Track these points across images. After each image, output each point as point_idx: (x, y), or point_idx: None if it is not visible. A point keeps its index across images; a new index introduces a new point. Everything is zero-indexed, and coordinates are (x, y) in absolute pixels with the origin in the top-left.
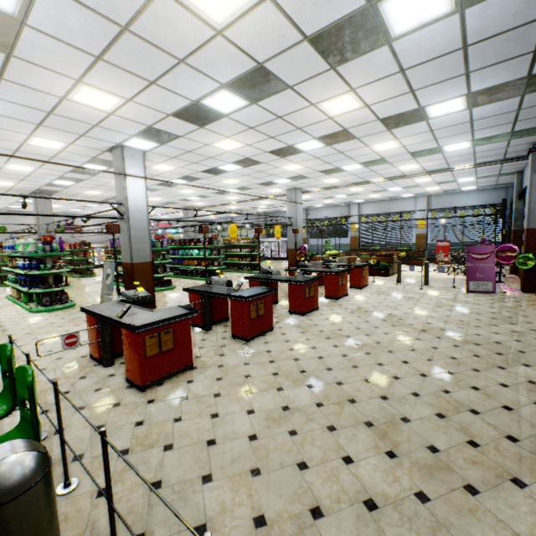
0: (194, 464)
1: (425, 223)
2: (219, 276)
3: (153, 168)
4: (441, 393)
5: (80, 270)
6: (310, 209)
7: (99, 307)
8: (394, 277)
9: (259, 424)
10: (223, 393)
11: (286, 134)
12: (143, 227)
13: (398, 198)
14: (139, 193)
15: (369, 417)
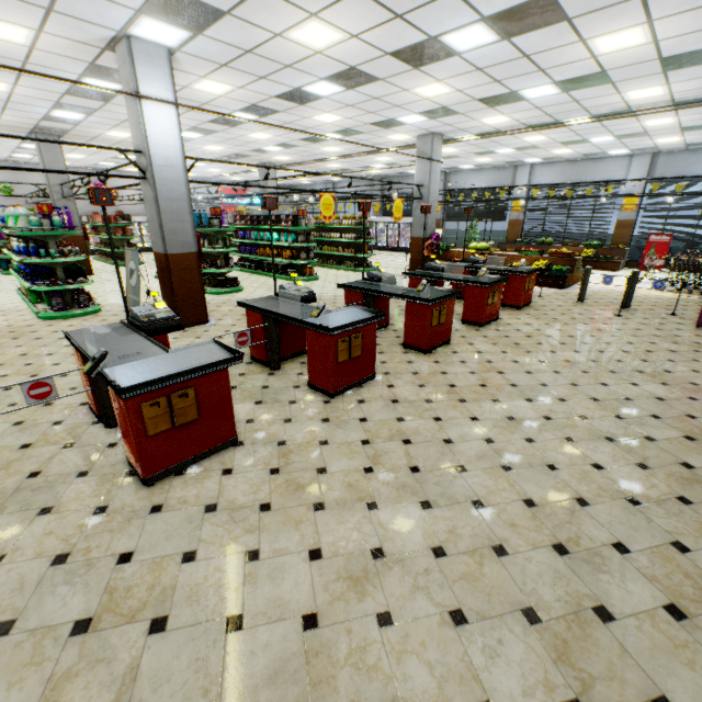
0: (193, 678)
1: (636, 202)
2: (294, 284)
3: (196, 89)
4: (672, 550)
5: (122, 255)
6: (452, 173)
7: (90, 334)
8: (573, 291)
9: (325, 587)
10: (275, 503)
11: (426, 7)
12: (179, 194)
13: (600, 156)
14: (167, 132)
15: (532, 597)
